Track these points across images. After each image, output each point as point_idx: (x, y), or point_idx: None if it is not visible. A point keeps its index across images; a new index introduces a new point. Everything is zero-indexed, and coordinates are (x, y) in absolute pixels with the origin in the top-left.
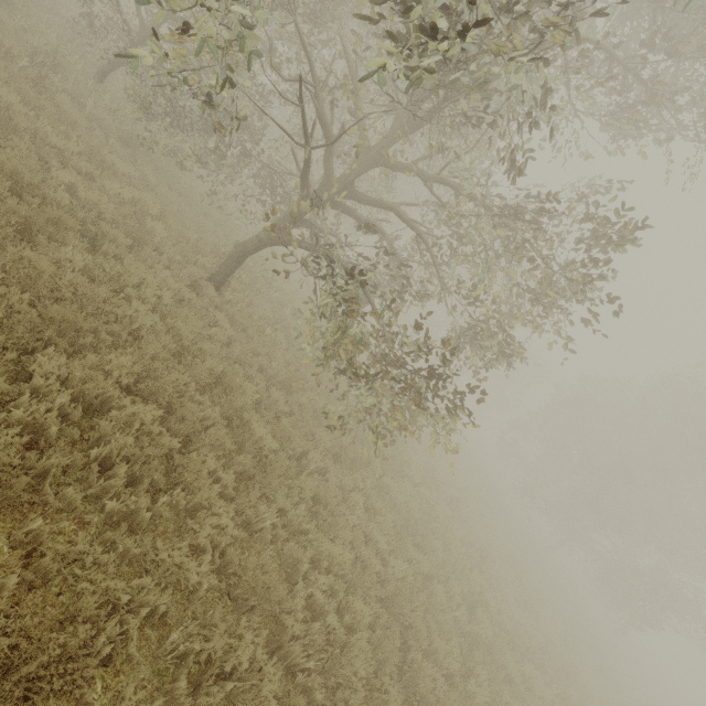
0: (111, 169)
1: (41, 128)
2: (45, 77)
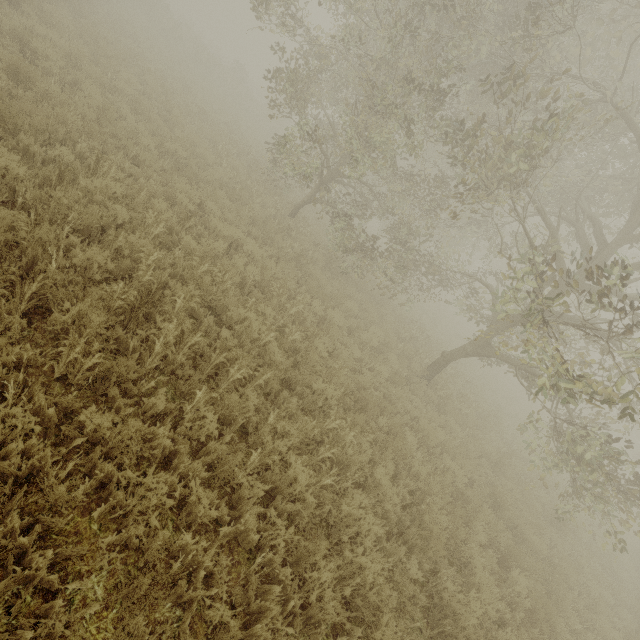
0: (348, 311)
1: (331, 316)
2: (301, 256)
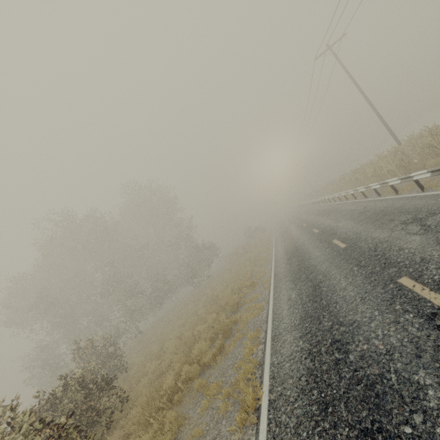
0: None
1: None
2: None
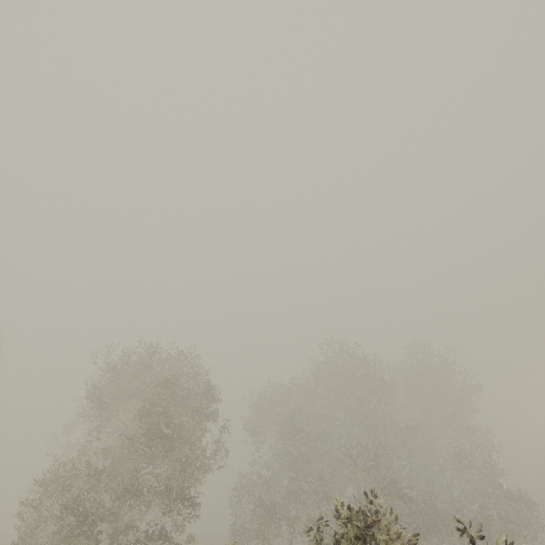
0: None
1: None
2: None
